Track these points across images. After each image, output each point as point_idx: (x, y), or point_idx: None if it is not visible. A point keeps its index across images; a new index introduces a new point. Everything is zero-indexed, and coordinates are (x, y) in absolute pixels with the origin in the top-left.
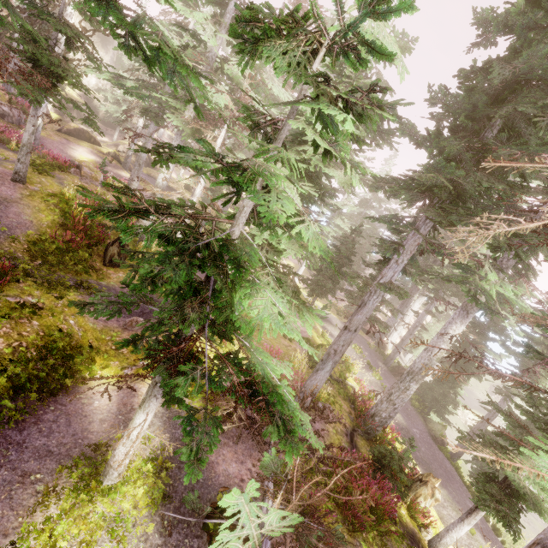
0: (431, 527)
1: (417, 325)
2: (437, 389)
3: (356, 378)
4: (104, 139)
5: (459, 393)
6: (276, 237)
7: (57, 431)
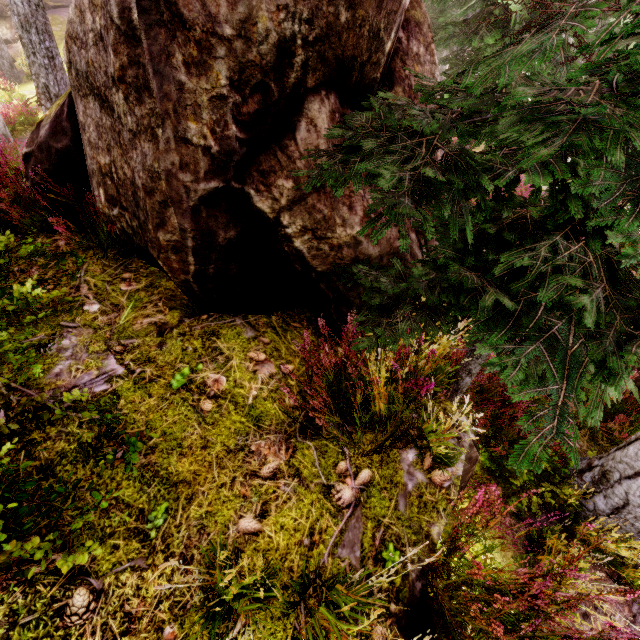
0: None
1: None
2: None
3: None
4: None
5: None
6: None
7: None
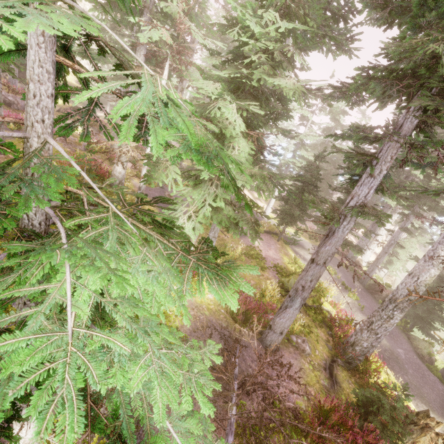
0: None
1: (392, 243)
2: (419, 306)
3: (332, 301)
4: (100, 115)
5: None
6: (178, 158)
7: None
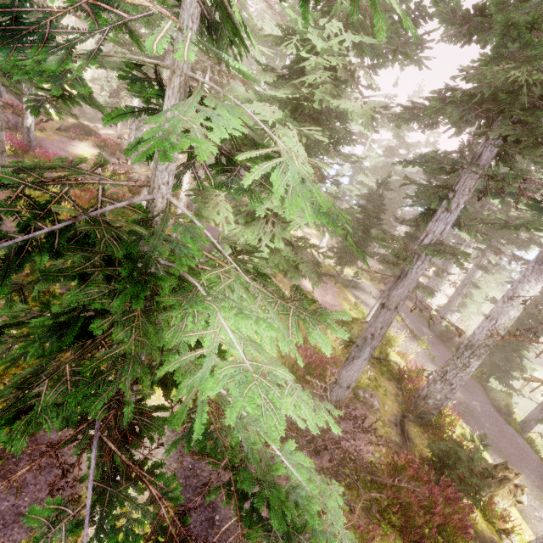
0: (515, 533)
1: (466, 283)
2: (497, 353)
3: (400, 351)
4: (109, 132)
5: (525, 356)
6: (259, 203)
7: (33, 482)
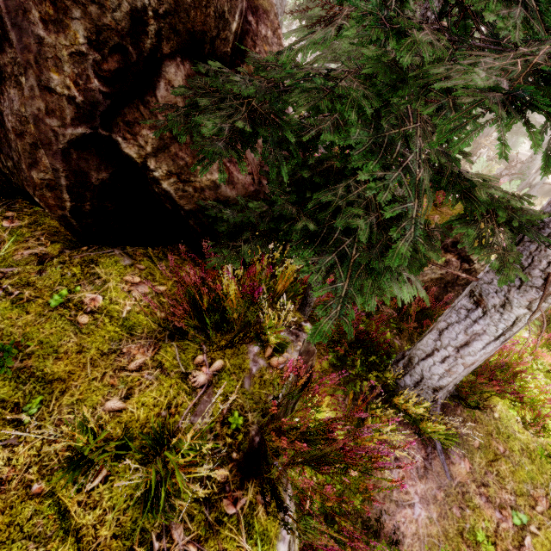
0: None
1: None
2: None
3: None
4: None
5: None
6: None
7: None
